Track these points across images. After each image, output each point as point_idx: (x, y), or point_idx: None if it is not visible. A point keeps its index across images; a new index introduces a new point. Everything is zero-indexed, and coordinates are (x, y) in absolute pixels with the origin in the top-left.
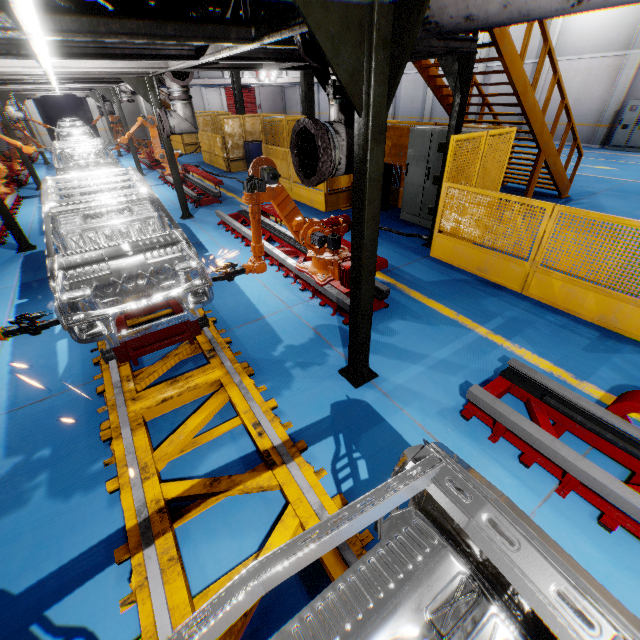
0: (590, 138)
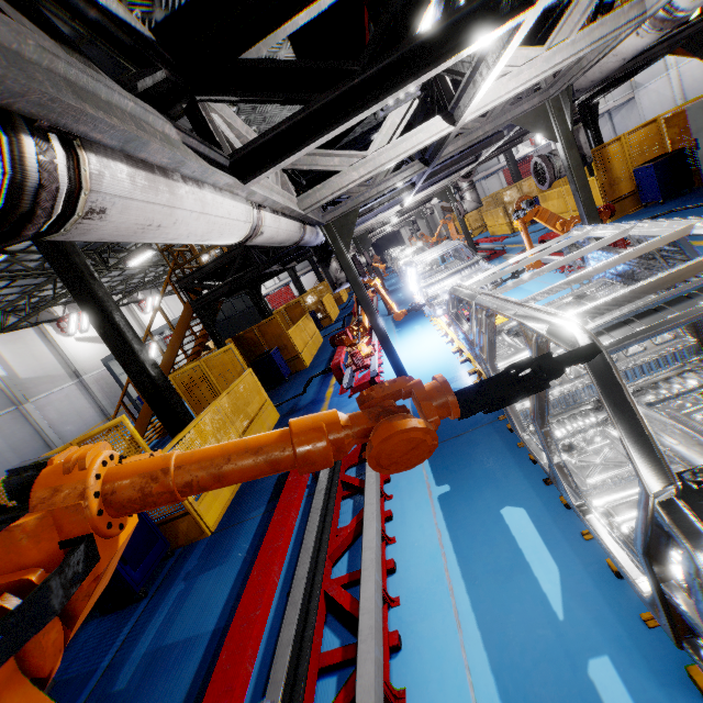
0: None
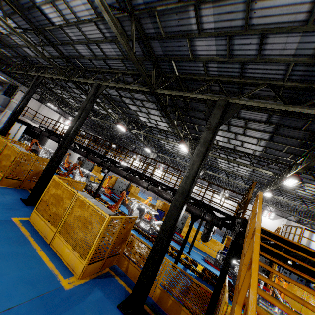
0: (221, 234)
